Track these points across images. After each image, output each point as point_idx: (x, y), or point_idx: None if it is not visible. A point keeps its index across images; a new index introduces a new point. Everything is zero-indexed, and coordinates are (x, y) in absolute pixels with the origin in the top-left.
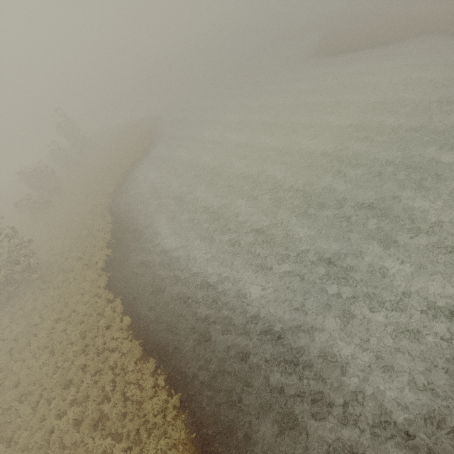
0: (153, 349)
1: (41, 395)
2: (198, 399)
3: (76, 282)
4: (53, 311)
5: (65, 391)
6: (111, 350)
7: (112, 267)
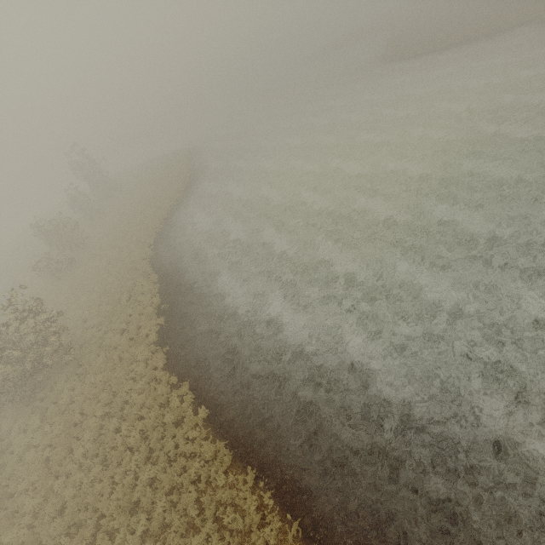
0: (246, 452)
1: (97, 525)
2: (327, 525)
3: (124, 363)
4: (98, 404)
5: (131, 518)
6: (186, 456)
7: (168, 341)
